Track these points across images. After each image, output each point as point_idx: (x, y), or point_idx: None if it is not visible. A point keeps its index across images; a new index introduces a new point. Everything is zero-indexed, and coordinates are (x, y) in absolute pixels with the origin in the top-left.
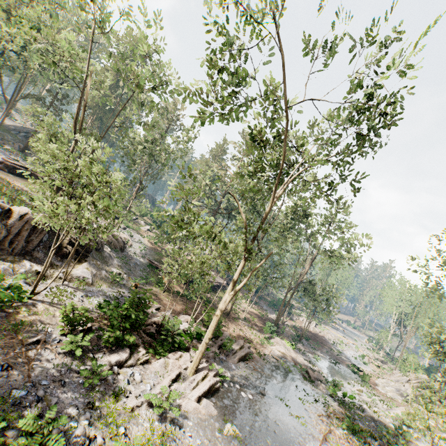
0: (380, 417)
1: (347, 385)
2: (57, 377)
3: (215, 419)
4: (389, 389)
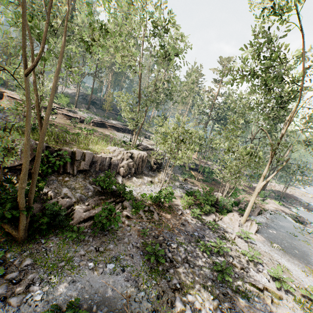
0: None
1: None
2: (199, 227)
3: (267, 242)
4: None
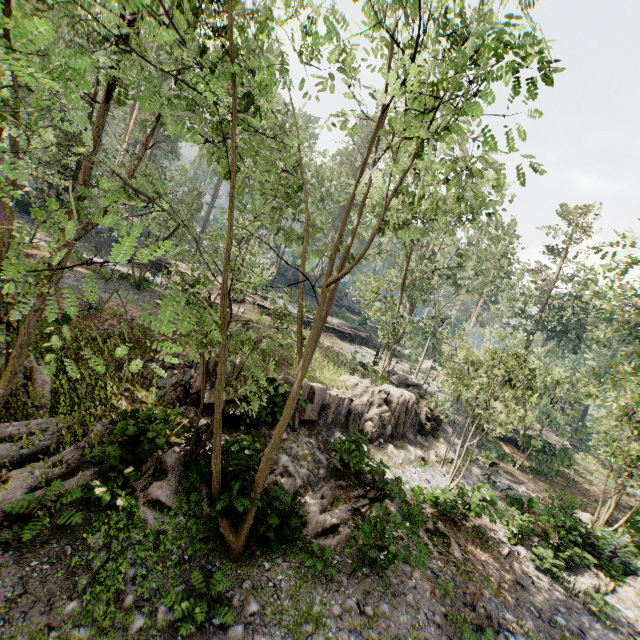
0: None
1: None
2: (562, 602)
3: None
4: None
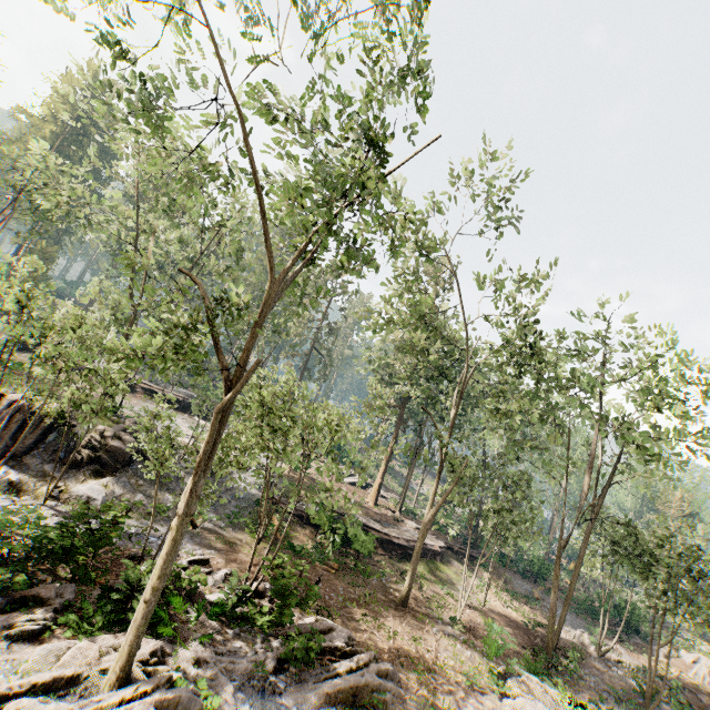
0: None
1: None
2: None
3: None
4: None
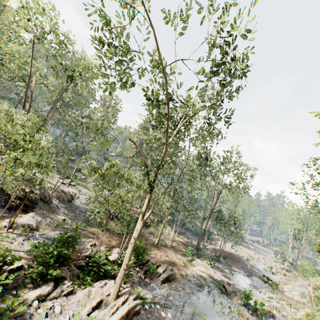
0: (289, 319)
1: (259, 294)
2: None
3: None
4: (294, 293)
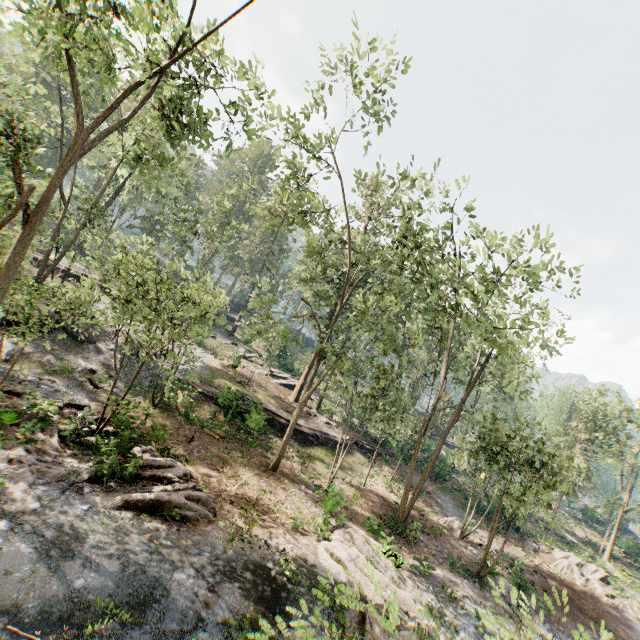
0: None
1: None
2: None
3: None
4: None
